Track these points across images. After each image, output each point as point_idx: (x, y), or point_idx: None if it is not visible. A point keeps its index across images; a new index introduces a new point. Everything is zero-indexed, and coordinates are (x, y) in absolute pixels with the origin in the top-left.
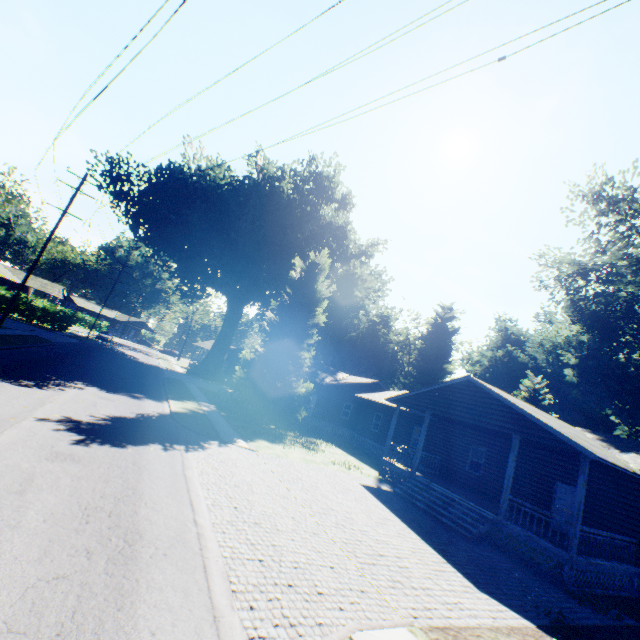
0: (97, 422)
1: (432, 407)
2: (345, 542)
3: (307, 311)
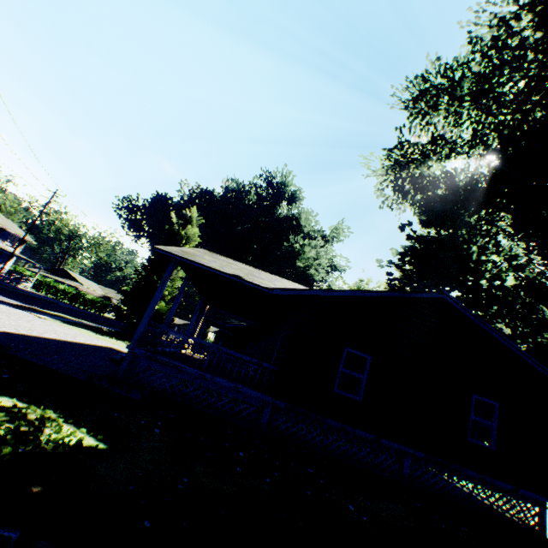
0: None
1: None
2: None
3: None
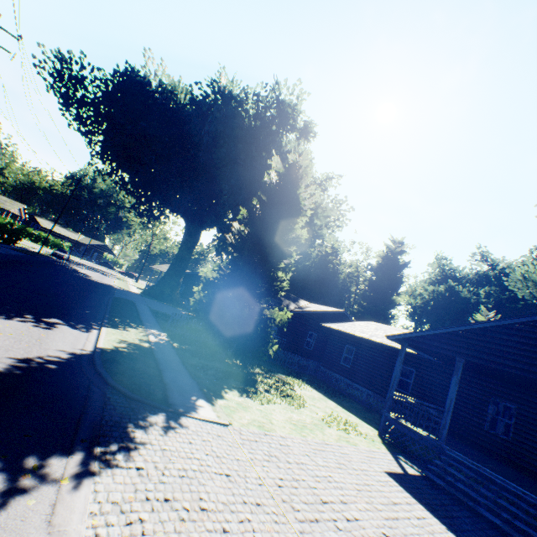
0: None
1: (468, 353)
2: None
3: (286, 222)
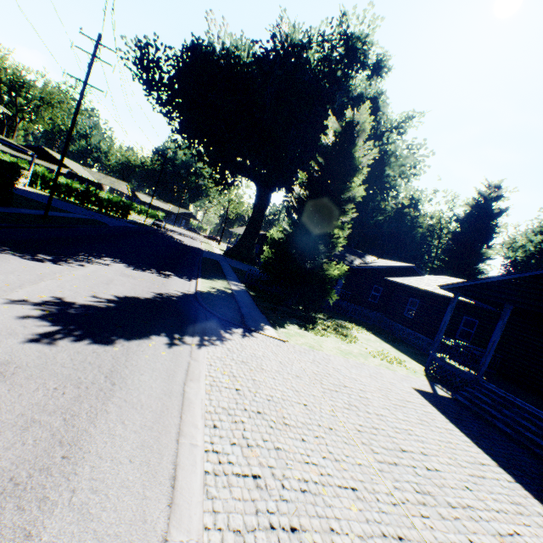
0: (95, 305)
1: (517, 300)
2: None
3: (342, 182)
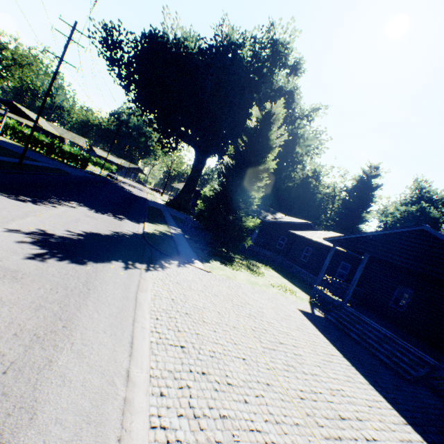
0: (69, 237)
1: (372, 251)
2: (301, 398)
3: (259, 157)
